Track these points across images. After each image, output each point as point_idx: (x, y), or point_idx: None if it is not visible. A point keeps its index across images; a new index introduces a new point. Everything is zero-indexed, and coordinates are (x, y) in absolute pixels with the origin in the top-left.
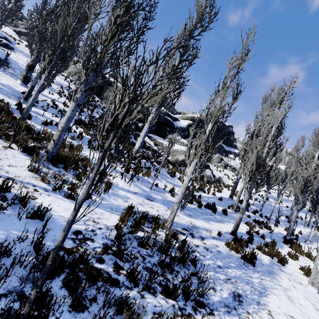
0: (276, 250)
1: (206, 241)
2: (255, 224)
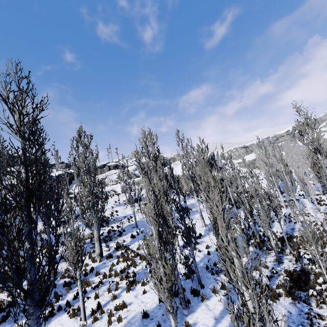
0: (319, 199)
1: (320, 208)
2: (304, 196)
